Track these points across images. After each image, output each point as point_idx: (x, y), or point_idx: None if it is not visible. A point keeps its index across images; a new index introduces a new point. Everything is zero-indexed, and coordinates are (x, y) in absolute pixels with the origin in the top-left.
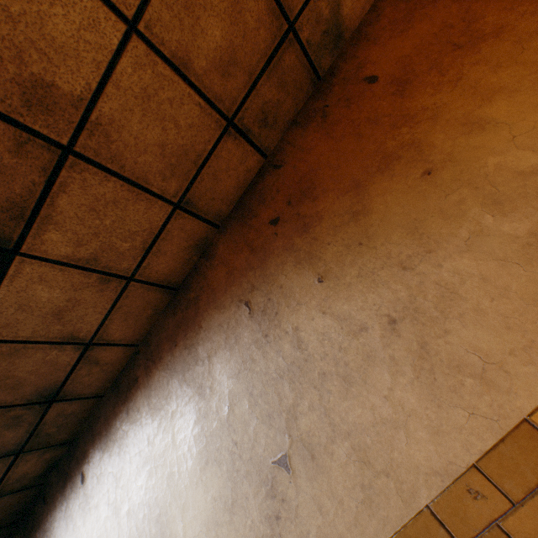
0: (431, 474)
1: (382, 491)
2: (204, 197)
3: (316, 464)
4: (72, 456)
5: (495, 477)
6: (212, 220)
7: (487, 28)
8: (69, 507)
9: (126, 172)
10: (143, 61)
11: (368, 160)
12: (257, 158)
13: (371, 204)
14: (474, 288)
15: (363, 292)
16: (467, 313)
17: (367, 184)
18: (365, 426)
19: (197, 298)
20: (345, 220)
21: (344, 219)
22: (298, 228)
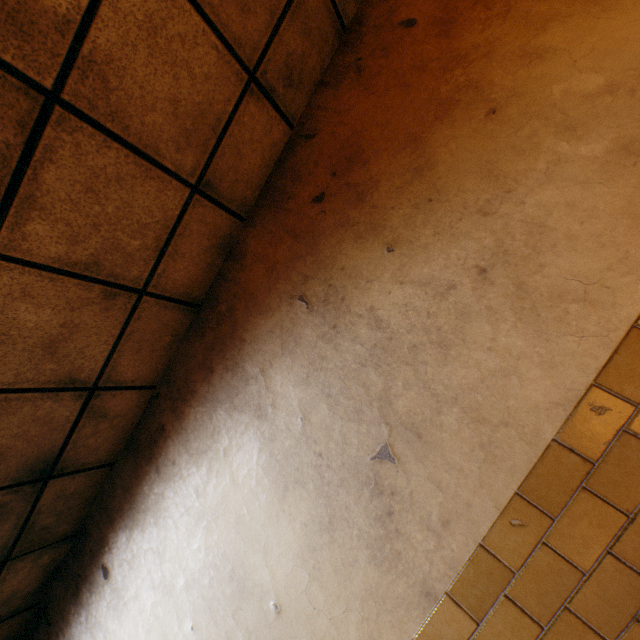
0: (552, 407)
1: (504, 442)
2: (226, 178)
3: (424, 442)
4: (82, 552)
5: (615, 388)
6: (236, 211)
7: None
8: (91, 614)
9: (131, 137)
10: None
11: (422, 111)
12: (283, 128)
13: (435, 156)
14: (562, 217)
15: (444, 249)
16: (560, 243)
17: (426, 136)
18: (473, 385)
19: (230, 309)
20: (407, 179)
21: (406, 179)
22: (350, 199)
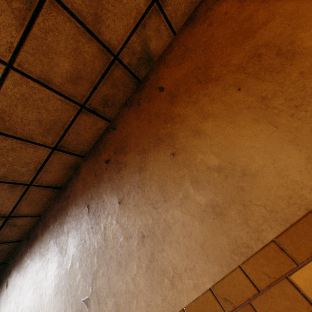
0: None
1: None
2: (72, 143)
3: (99, 307)
4: (5, 271)
5: None
6: (79, 154)
7: (213, 74)
8: None
9: (18, 135)
10: (19, 81)
11: (151, 138)
12: (104, 122)
13: (147, 165)
14: (178, 229)
15: (135, 215)
16: (173, 242)
17: (148, 152)
18: (121, 292)
19: (68, 196)
20: (135, 171)
21: (135, 170)
22: (116, 168)
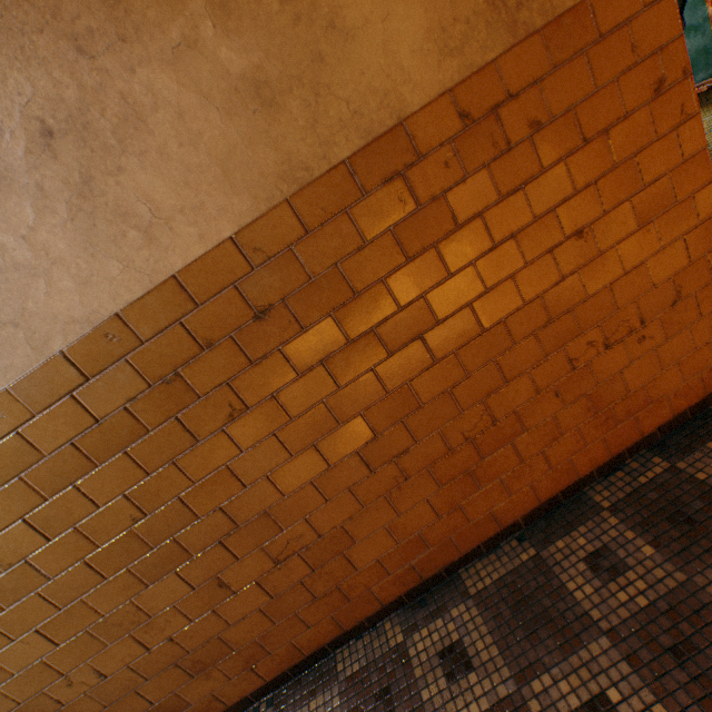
0: (72, 323)
1: (9, 342)
2: None
3: None
4: None
5: (135, 324)
6: None
7: None
8: None
9: None
10: None
11: None
12: None
13: None
14: (167, 124)
15: (1, 63)
16: (151, 154)
17: None
18: None
19: None
20: None
21: None
22: None
